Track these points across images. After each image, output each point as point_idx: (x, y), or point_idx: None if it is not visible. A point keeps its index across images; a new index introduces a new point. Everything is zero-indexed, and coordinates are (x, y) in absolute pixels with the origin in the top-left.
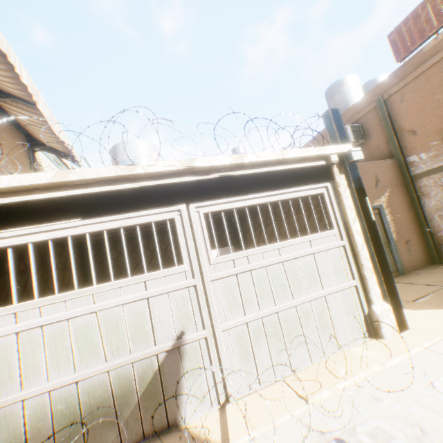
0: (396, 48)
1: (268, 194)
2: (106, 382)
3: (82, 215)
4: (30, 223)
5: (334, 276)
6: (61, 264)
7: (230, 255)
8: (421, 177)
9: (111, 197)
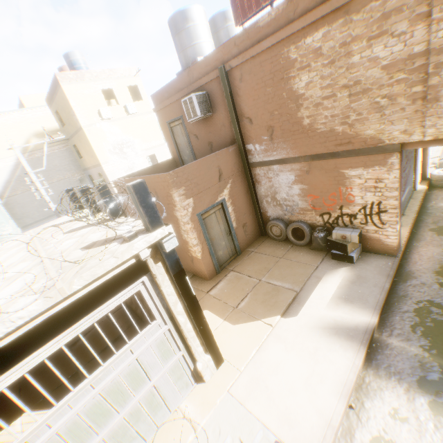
0: (235, 4)
1: (59, 338)
2: None
3: None
4: None
5: (161, 361)
6: None
7: (18, 441)
8: (256, 167)
9: None
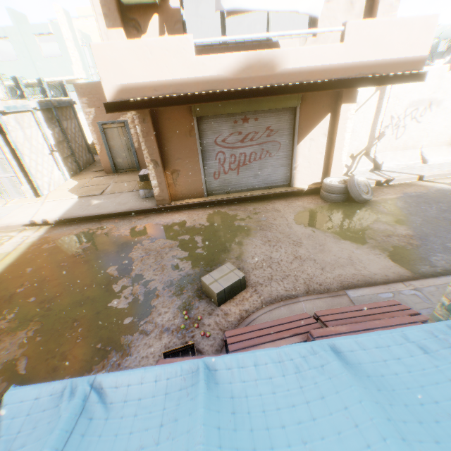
0: None
1: None
2: None
3: None
4: None
5: (3, 171)
6: None
7: None
8: None
9: None
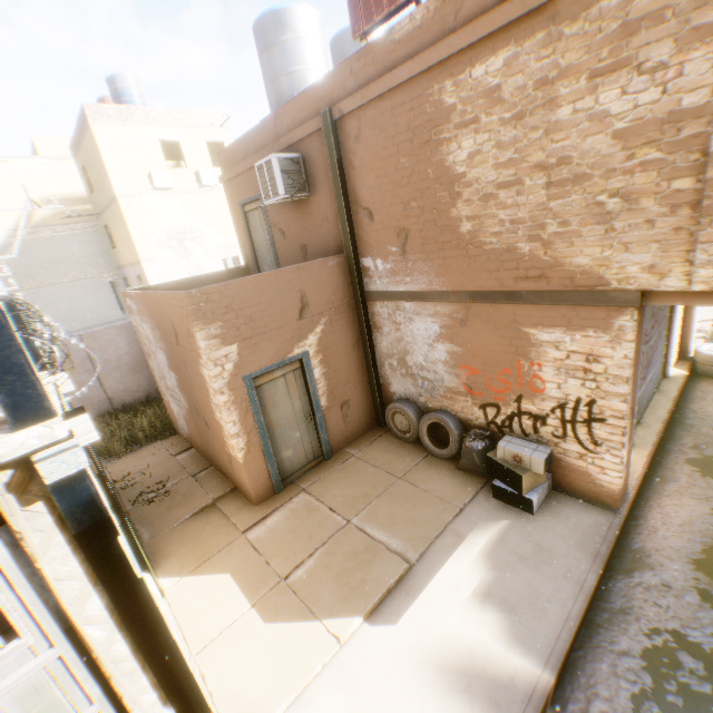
0: None
1: None
2: None
3: None
4: None
5: None
6: None
7: None
8: (376, 300)
9: None
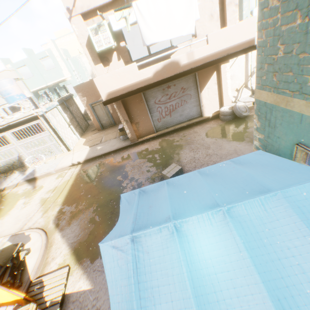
0: None
1: (23, 126)
2: (11, 161)
3: None
4: None
5: (50, 141)
6: None
7: (21, 140)
8: None
9: None
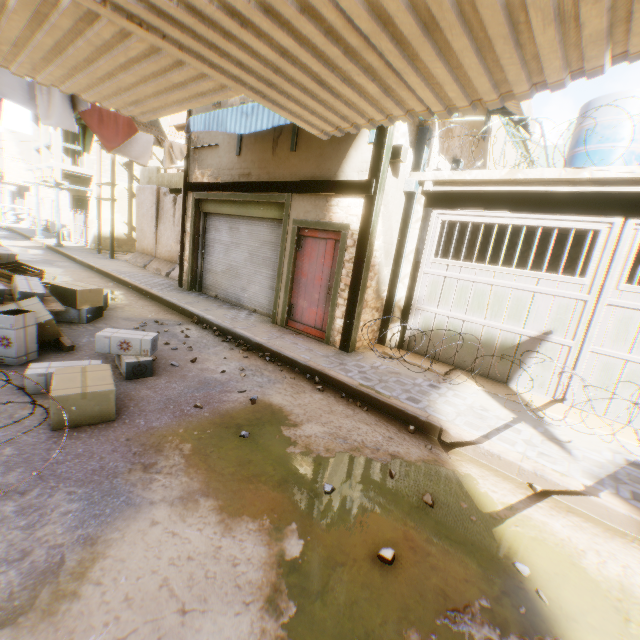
0: None
1: None
2: (479, 331)
3: (512, 209)
4: (475, 208)
5: None
6: (471, 241)
7: None
8: None
9: (543, 197)
